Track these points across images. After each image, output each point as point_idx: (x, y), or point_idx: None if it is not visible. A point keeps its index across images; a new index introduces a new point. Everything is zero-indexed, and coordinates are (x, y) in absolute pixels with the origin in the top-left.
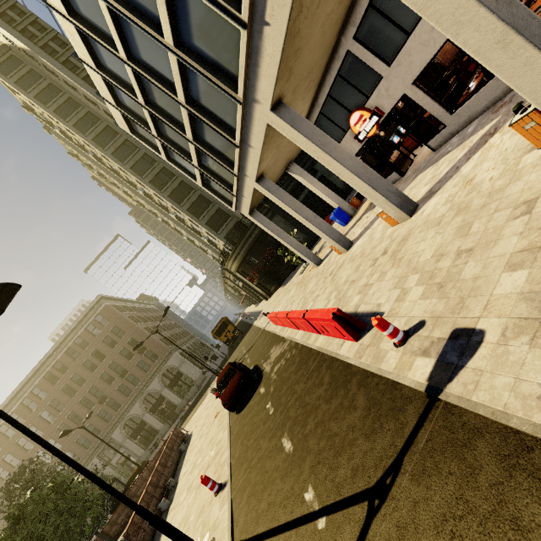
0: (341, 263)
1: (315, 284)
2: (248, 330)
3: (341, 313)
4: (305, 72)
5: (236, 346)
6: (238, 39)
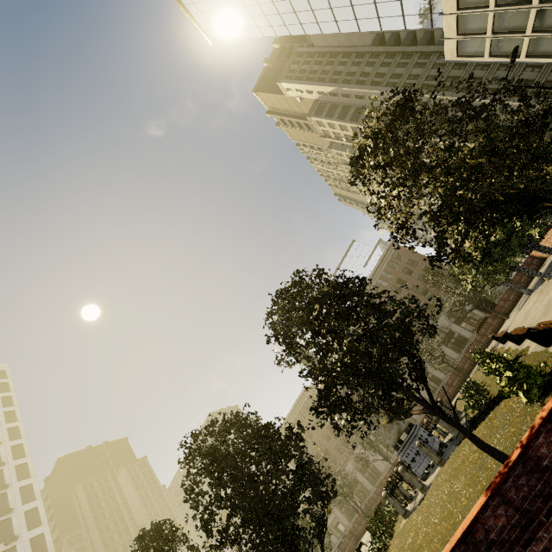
0: None
1: None
2: None
3: None
4: None
5: None
6: None
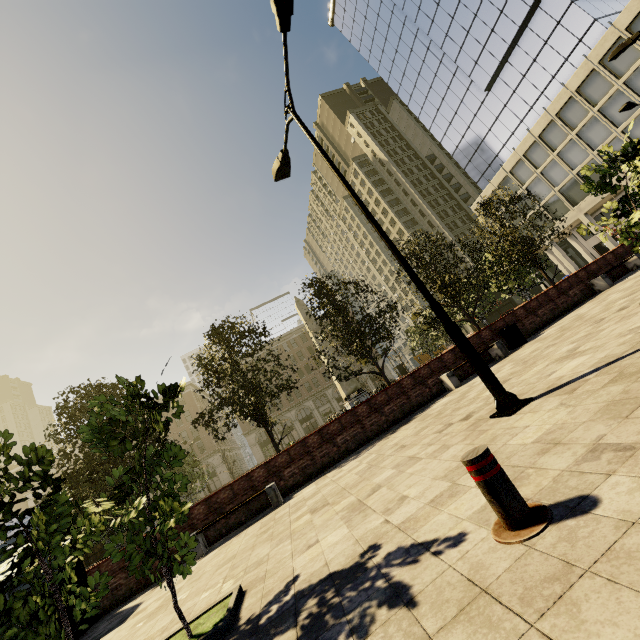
0: None
1: None
2: None
3: None
4: (594, 208)
5: None
6: (585, 195)
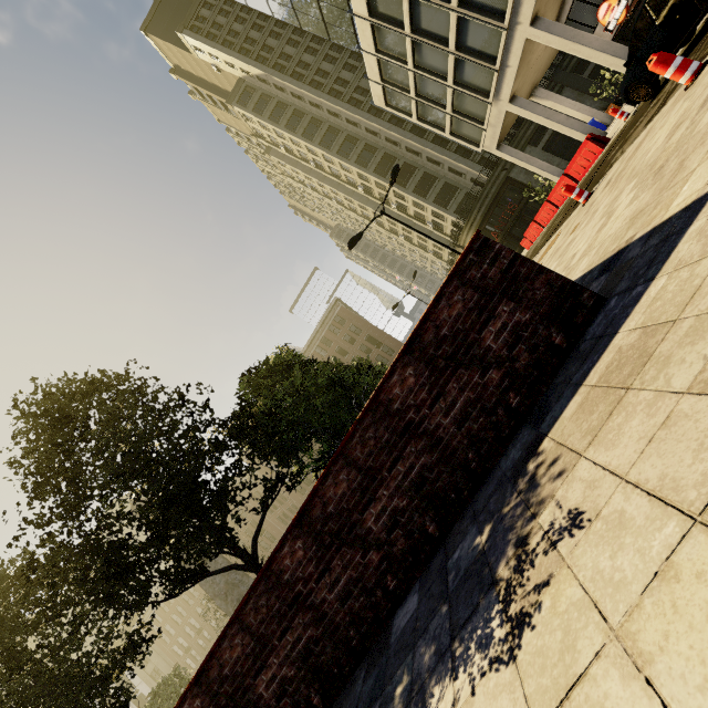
0: None
1: None
2: None
3: (591, 135)
4: None
5: None
6: None
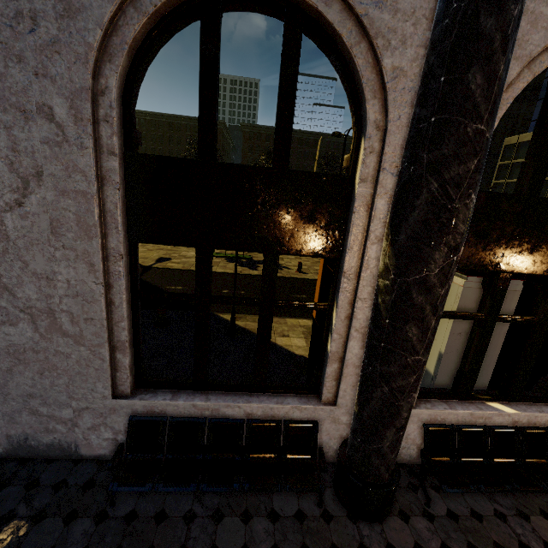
0: None
1: None
2: None
3: None
4: None
5: None
6: None
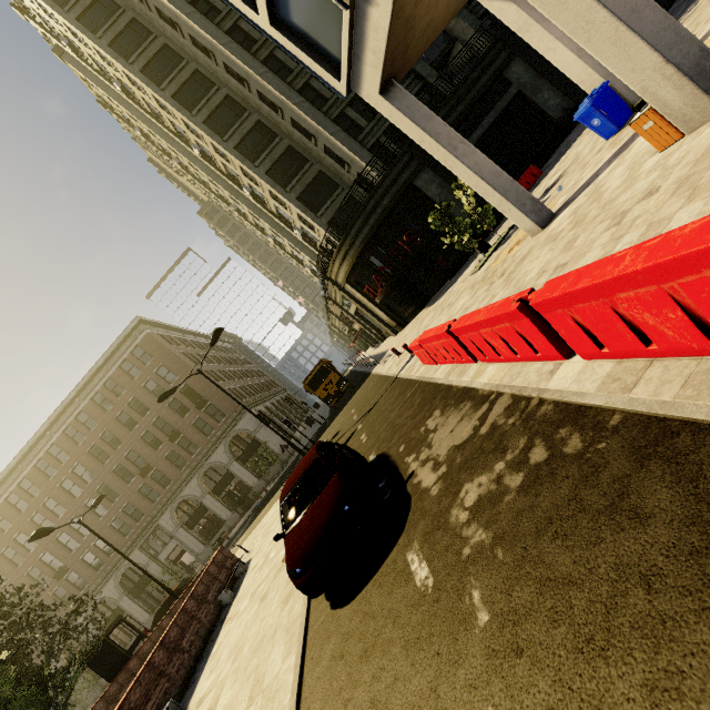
0: (706, 143)
1: (561, 250)
2: (362, 383)
3: None
4: None
5: (341, 406)
6: None
